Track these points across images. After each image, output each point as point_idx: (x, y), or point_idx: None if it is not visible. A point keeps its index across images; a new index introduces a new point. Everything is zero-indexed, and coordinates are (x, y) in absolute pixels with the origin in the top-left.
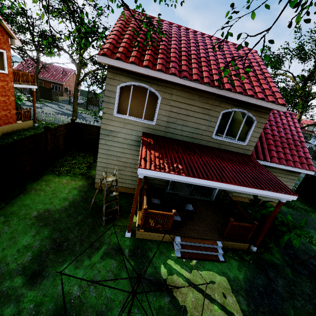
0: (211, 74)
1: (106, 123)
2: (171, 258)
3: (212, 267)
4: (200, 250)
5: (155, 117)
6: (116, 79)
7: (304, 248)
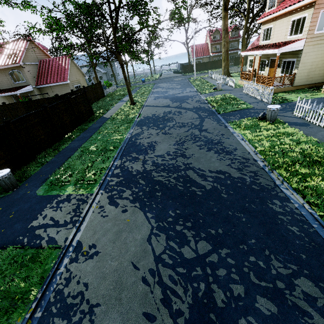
0: None
1: None
2: None
3: None
4: None
5: None
6: None
7: None
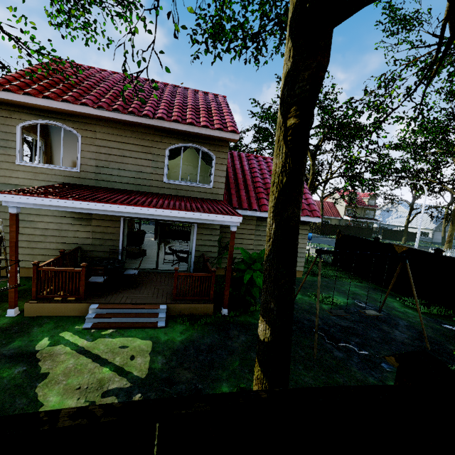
0: (144, 108)
1: (7, 175)
2: (70, 330)
3: (137, 334)
4: (128, 316)
5: (78, 161)
6: (15, 117)
7: (308, 307)
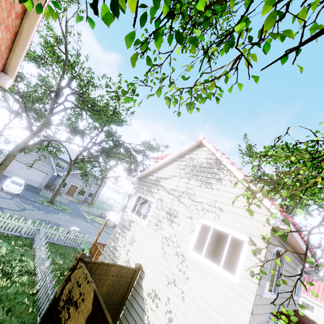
0: None
1: (255, 313)
2: None
3: None
4: None
5: (279, 287)
6: (273, 243)
7: None
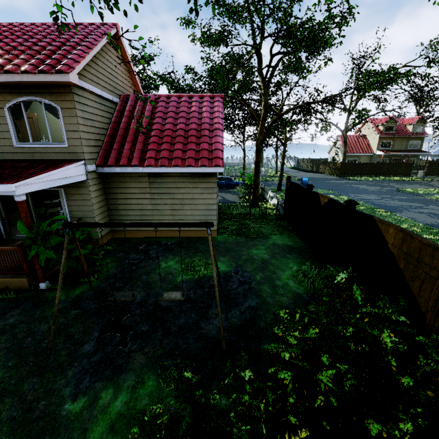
0: None
1: None
2: None
3: None
4: None
5: None
6: None
7: (157, 279)
